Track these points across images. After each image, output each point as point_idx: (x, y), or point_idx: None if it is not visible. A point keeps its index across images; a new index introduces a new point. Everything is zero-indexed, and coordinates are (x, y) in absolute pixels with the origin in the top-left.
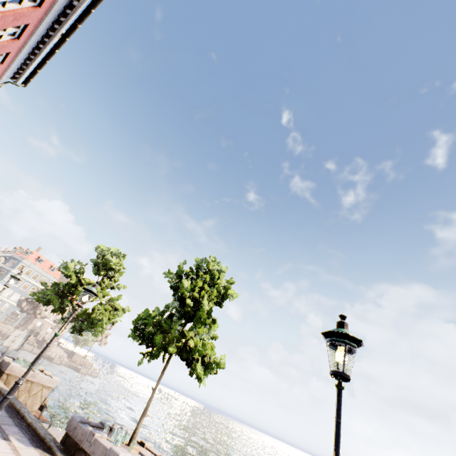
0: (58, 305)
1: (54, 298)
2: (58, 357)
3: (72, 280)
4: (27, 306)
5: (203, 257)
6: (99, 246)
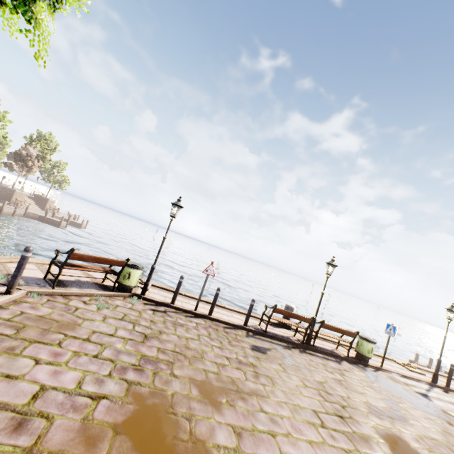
0: None
1: None
2: (53, 216)
3: None
4: None
5: None
6: None
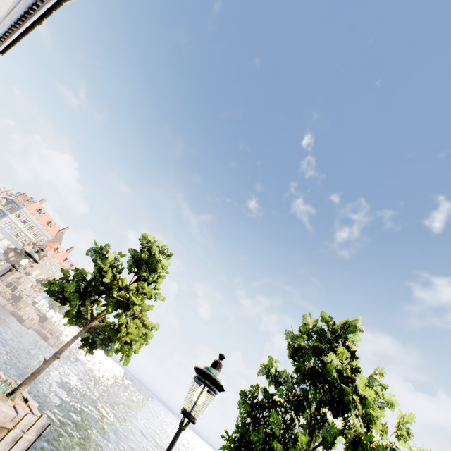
0: (76, 308)
1: (74, 296)
2: (30, 319)
3: (106, 278)
4: (14, 256)
5: (349, 321)
6: (147, 235)
